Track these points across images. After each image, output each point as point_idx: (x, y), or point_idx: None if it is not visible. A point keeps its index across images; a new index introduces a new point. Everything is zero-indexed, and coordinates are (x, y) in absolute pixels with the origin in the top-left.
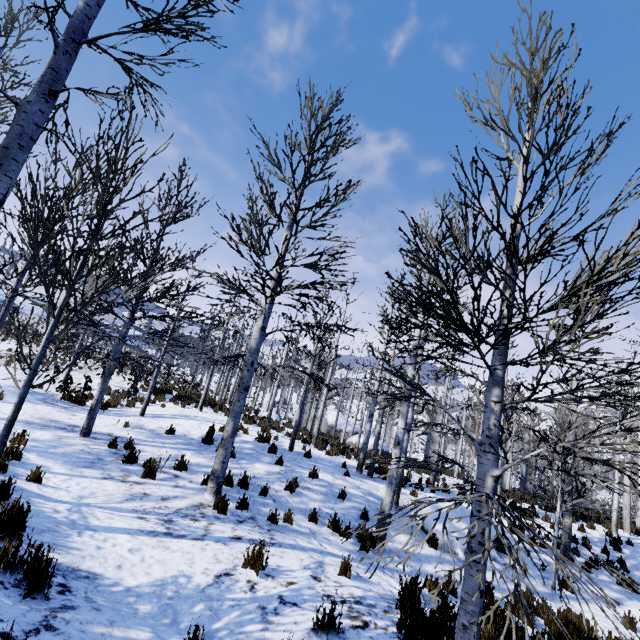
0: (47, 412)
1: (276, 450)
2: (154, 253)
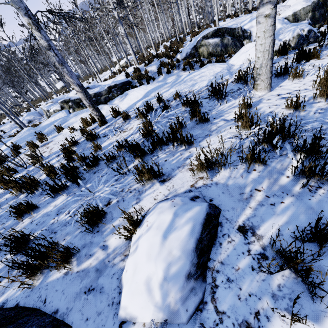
0: None
1: None
2: None
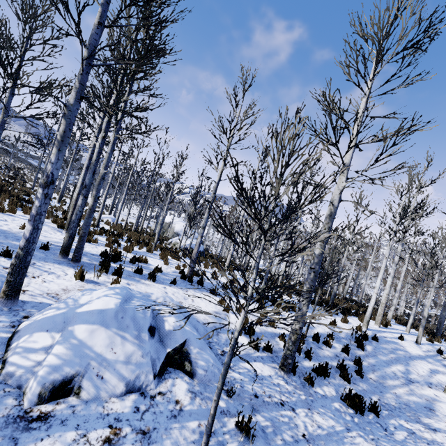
0: None
1: None
2: None
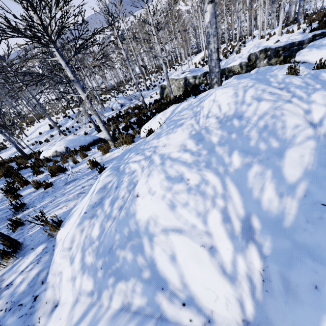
0: (5, 154)
1: (70, 117)
2: None
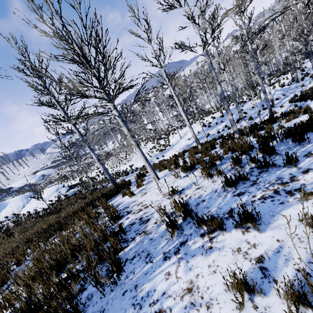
0: (173, 151)
1: (223, 116)
2: (178, 94)
